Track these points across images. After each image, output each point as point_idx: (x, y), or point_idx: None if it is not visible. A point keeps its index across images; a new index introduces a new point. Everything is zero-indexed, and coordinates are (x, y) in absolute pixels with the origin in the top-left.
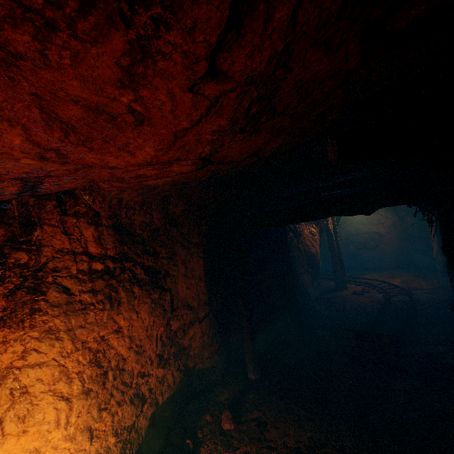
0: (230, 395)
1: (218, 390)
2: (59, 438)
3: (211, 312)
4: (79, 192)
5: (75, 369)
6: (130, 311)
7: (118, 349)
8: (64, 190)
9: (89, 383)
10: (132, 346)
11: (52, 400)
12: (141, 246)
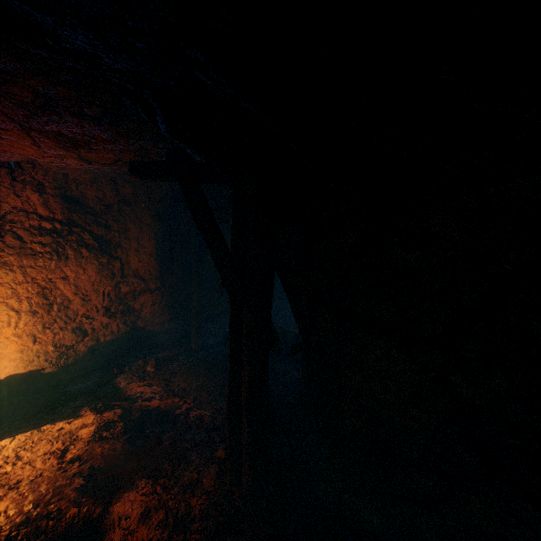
0: (168, 354)
1: (162, 350)
2: (11, 333)
3: (163, 287)
4: (25, 165)
5: (25, 294)
6: (78, 266)
7: (64, 291)
8: (13, 161)
9: (36, 307)
10: (78, 293)
11: (6, 309)
12: (93, 217)
